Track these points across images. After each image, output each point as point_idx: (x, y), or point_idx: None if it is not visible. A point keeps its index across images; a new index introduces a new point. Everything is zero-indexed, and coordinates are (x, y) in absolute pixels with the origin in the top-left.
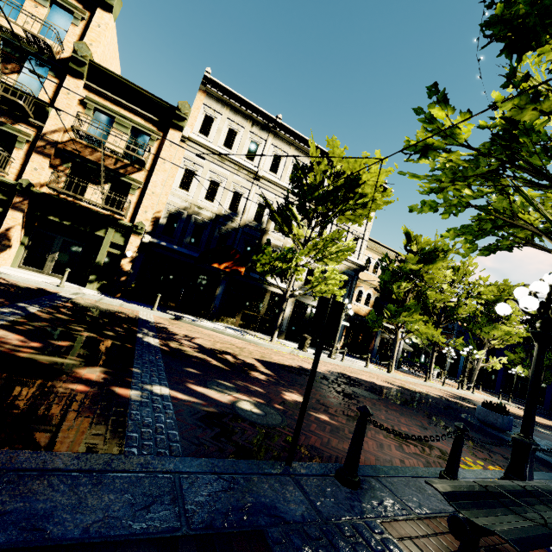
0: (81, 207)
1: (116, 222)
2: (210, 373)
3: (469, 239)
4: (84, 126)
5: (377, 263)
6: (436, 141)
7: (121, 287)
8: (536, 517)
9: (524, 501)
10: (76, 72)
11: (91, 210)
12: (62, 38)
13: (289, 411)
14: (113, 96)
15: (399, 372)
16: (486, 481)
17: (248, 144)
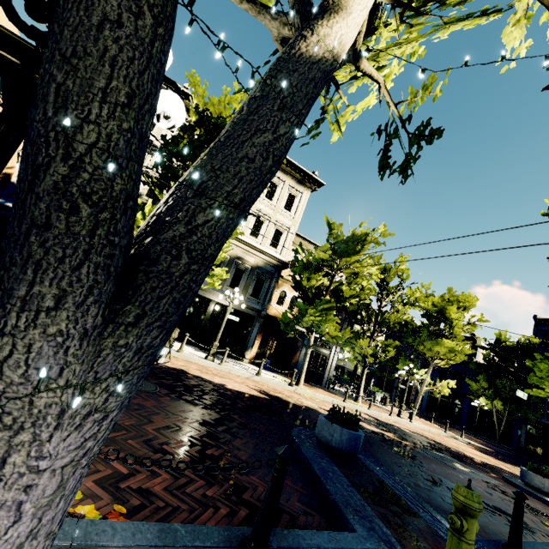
0: None
1: None
2: None
3: None
4: None
5: None
6: None
7: None
8: None
9: None
10: None
11: None
12: None
13: None
14: None
15: (322, 390)
16: None
17: None
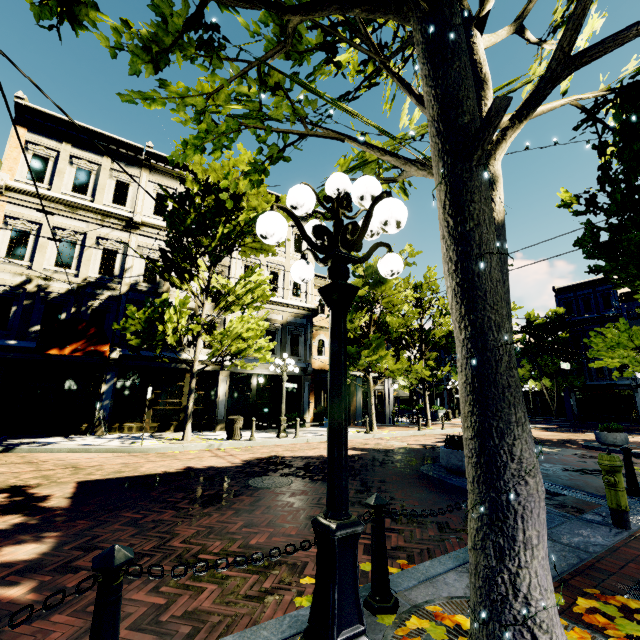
0: None
1: None
2: None
3: (256, 179)
4: None
5: None
6: None
7: None
8: None
9: None
10: None
11: None
12: None
13: None
14: None
15: (392, 427)
16: None
17: (113, 185)
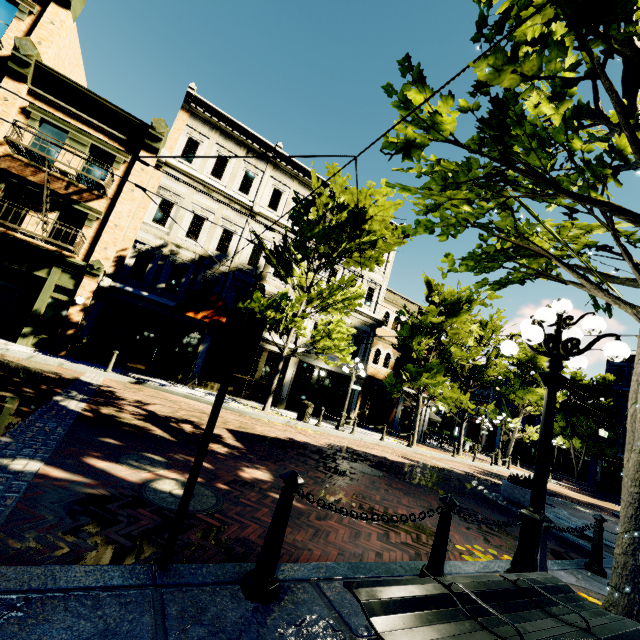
0: (15, 239)
1: (63, 259)
2: (140, 444)
3: (471, 265)
4: (25, 140)
5: (397, 318)
6: (419, 136)
7: (67, 343)
8: (515, 633)
9: (509, 605)
10: (17, 74)
11: (29, 244)
12: (1, 33)
13: (235, 492)
14: (67, 106)
15: (424, 446)
16: (458, 577)
17: (242, 175)
